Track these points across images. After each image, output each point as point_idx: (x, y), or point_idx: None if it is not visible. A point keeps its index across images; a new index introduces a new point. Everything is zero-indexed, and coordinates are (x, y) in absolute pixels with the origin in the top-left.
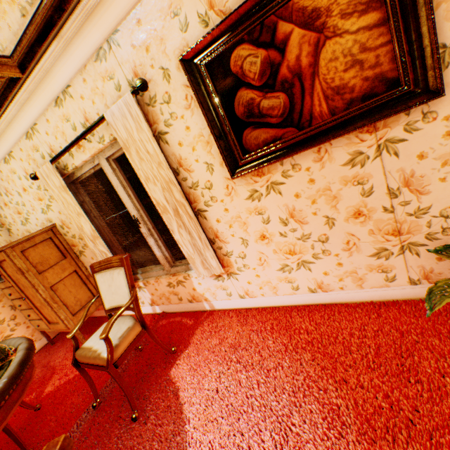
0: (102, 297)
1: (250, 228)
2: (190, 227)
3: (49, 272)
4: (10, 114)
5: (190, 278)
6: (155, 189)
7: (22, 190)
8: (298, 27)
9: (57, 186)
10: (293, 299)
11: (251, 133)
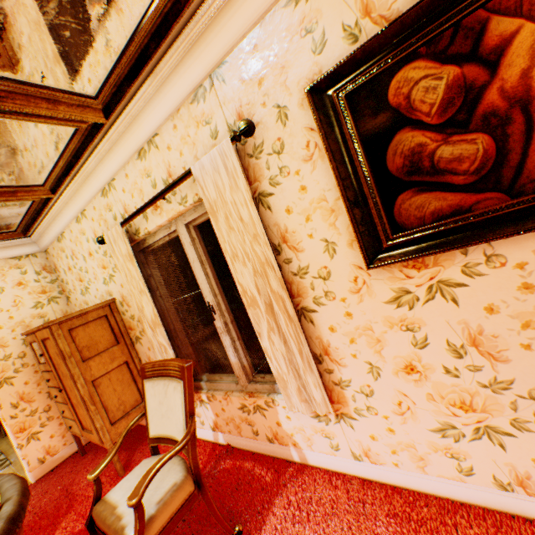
0: (147, 417)
1: (387, 350)
2: (287, 333)
3: (95, 360)
4: (89, 168)
5: (274, 406)
6: (243, 271)
7: (87, 255)
8: (532, 22)
9: (123, 254)
10: (458, 489)
11: (411, 198)
